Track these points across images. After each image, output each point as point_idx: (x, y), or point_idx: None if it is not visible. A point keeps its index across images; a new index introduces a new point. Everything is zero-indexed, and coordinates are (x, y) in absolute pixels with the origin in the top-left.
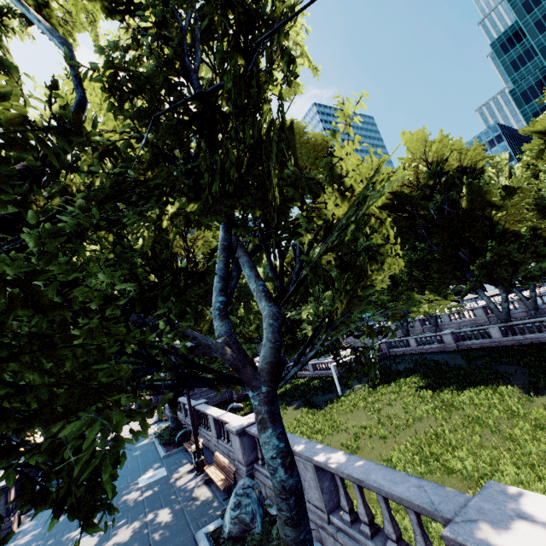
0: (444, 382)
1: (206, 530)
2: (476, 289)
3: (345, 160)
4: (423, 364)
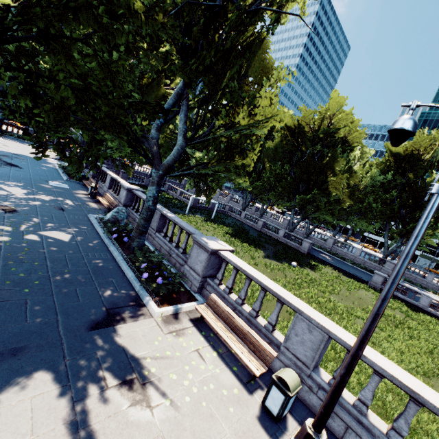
0: (239, 237)
1: (94, 215)
2: (291, 208)
3: (262, 98)
4: (238, 226)
